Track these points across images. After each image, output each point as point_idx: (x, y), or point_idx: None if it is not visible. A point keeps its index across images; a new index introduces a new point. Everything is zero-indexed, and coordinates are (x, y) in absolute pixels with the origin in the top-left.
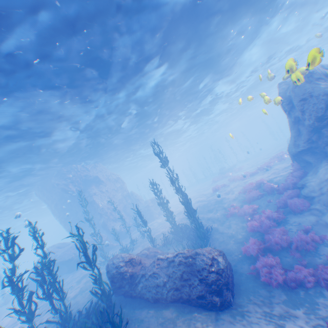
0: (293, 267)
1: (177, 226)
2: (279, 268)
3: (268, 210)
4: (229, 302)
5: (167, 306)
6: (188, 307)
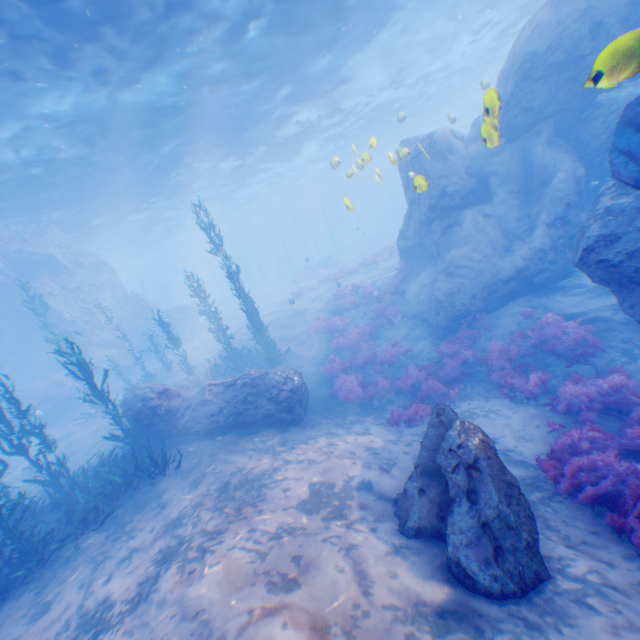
0: (374, 381)
1: (233, 348)
2: (359, 384)
3: (362, 324)
4: (302, 418)
5: (227, 433)
6: (253, 430)
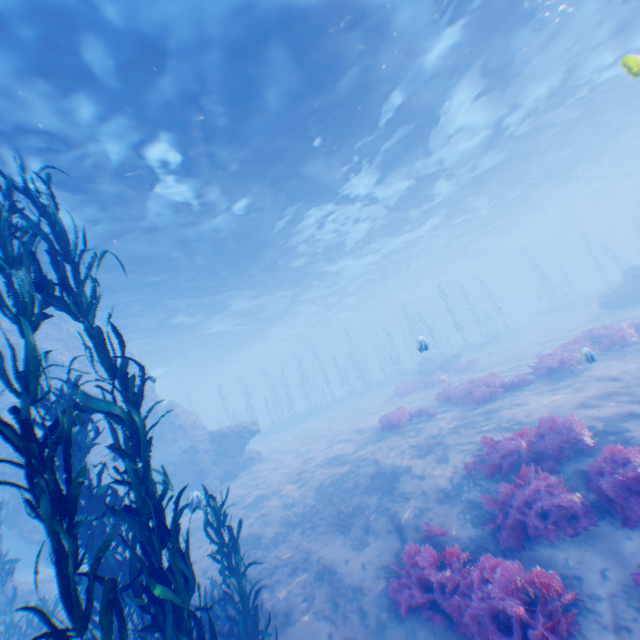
0: None
1: (136, 638)
2: None
3: None
4: None
5: None
6: None
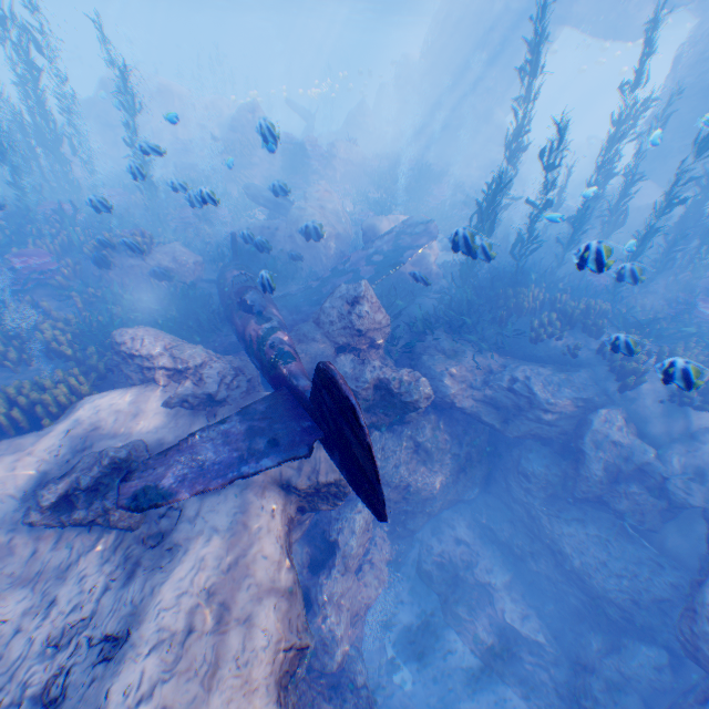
0: None
1: None
2: None
3: None
4: None
5: None
6: None
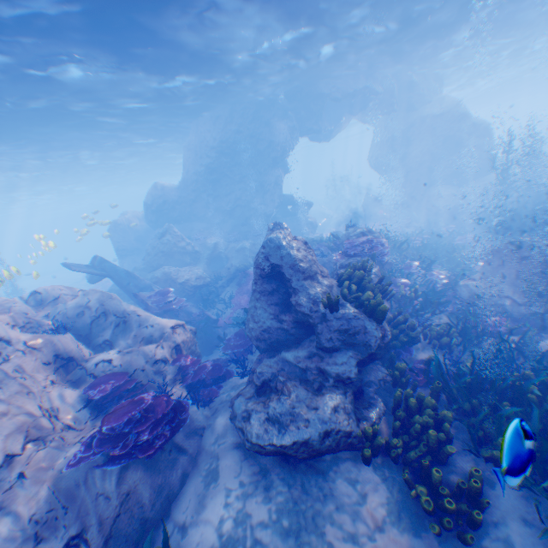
0: None
1: None
2: None
3: None
4: None
5: None
6: None
